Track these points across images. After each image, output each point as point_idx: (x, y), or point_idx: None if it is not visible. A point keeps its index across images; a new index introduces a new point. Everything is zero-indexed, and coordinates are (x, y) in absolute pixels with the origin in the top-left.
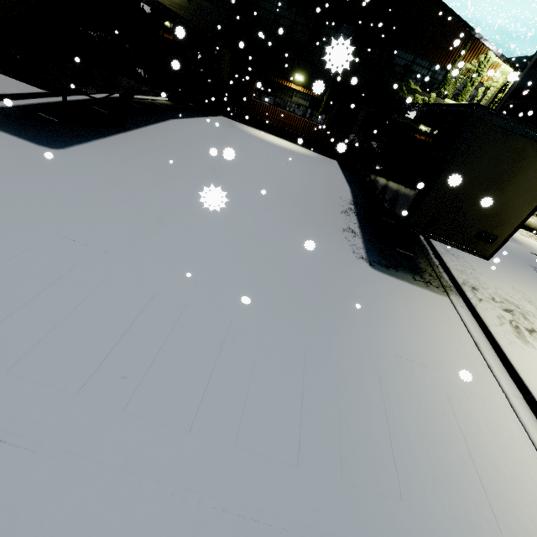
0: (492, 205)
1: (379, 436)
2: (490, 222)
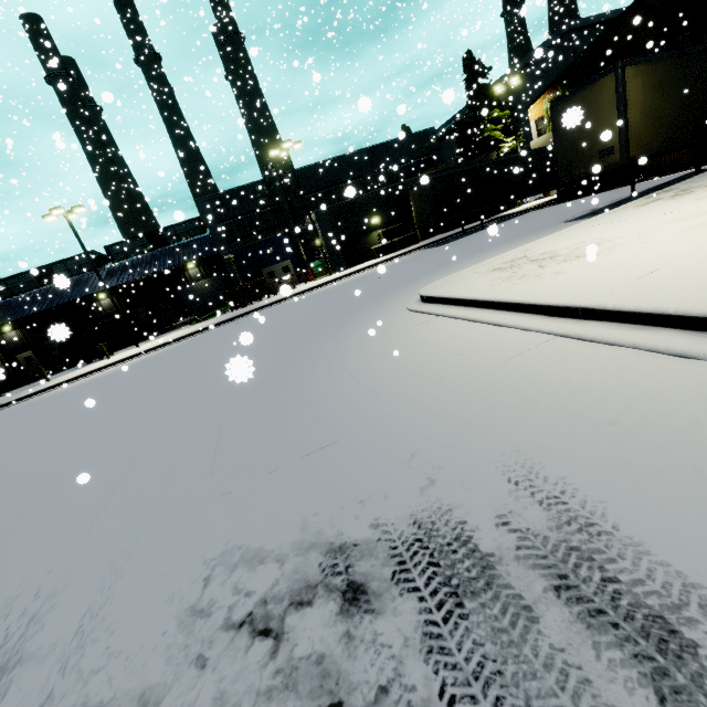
0: (592, 133)
1: (452, 264)
2: (600, 143)
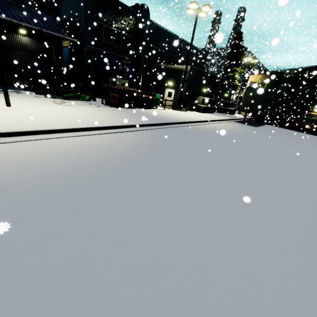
0: None
1: None
2: None
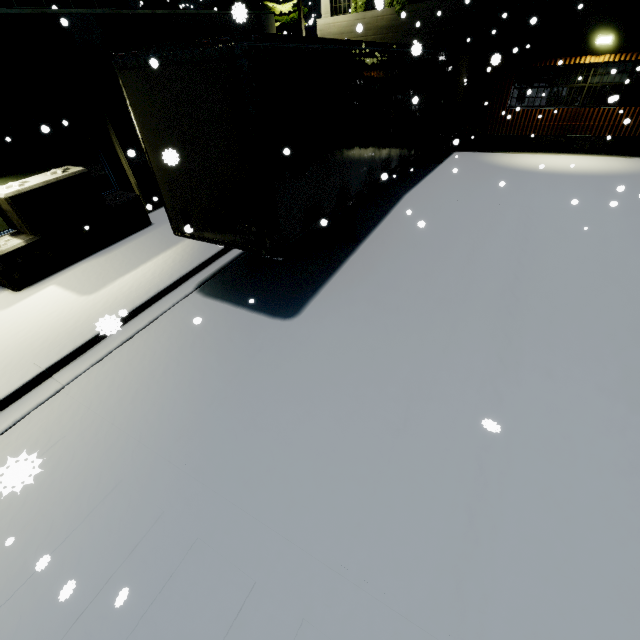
0: None
1: None
2: None
